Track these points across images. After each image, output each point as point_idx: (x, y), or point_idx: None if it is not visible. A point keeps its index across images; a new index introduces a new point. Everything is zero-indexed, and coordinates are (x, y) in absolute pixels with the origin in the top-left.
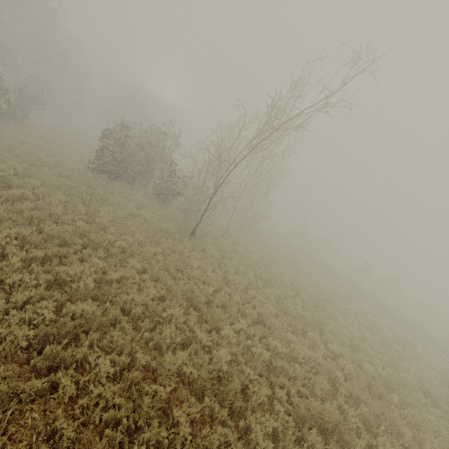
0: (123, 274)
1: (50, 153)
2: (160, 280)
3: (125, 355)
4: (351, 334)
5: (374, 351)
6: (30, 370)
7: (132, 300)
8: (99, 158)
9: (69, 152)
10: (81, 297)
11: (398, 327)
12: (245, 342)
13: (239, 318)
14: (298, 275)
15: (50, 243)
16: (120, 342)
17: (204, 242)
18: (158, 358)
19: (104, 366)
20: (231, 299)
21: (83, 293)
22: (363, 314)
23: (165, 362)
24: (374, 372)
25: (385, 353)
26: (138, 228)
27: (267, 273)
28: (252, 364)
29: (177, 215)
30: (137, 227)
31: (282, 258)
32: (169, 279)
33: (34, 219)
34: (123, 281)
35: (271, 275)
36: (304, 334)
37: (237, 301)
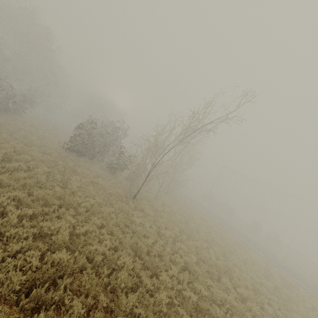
0: (87, 229)
1: (38, 136)
2: (113, 233)
3: (91, 298)
4: (252, 280)
5: (270, 295)
6: (17, 311)
7: (95, 250)
8: (72, 142)
9: (50, 136)
10: (58, 247)
11: (284, 273)
12: (177, 286)
13: (171, 266)
14: (209, 230)
15: (36, 204)
16: (87, 286)
17: (142, 204)
18: (114, 300)
19: (77, 308)
20: (164, 250)
21: (60, 244)
22: (258, 263)
23: (121, 304)
24: (273, 313)
25: (279, 296)
26: (97, 192)
27: (187, 228)
28: (184, 306)
29: (123, 182)
30: (96, 192)
31: (196, 217)
32: (120, 233)
33: (27, 185)
34: (86, 234)
35: (190, 230)
36: (218, 280)
37: (168, 251)
